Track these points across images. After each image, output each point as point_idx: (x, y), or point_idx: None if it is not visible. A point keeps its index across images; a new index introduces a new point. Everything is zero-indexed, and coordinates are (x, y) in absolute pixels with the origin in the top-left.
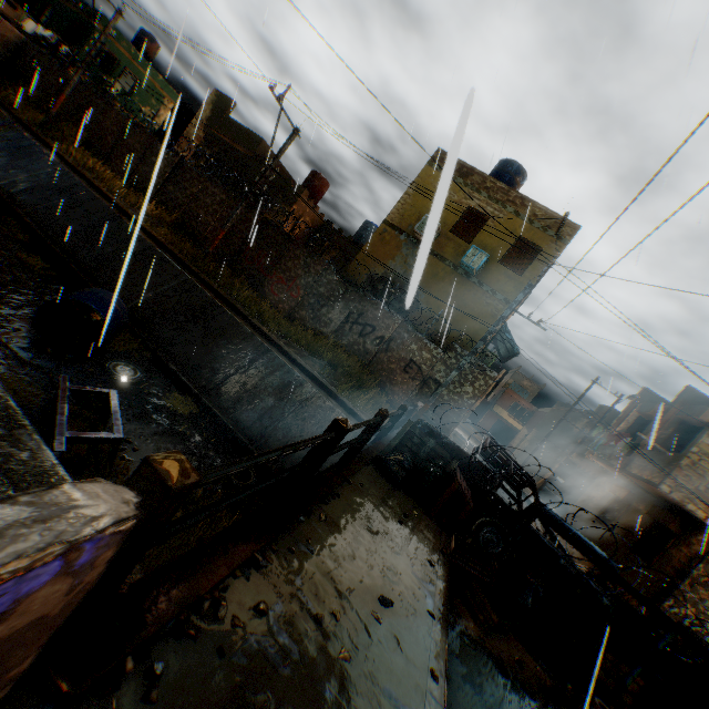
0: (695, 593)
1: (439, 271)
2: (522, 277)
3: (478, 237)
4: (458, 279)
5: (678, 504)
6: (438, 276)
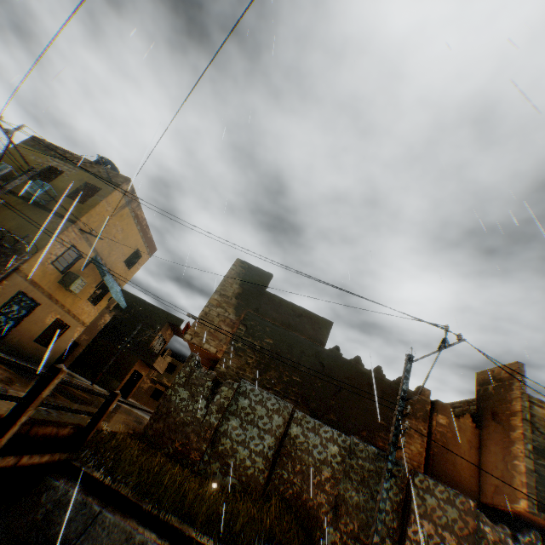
0: (178, 395)
1: (13, 203)
2: (85, 205)
3: (53, 182)
4: (29, 207)
5: (199, 346)
6: (11, 205)
